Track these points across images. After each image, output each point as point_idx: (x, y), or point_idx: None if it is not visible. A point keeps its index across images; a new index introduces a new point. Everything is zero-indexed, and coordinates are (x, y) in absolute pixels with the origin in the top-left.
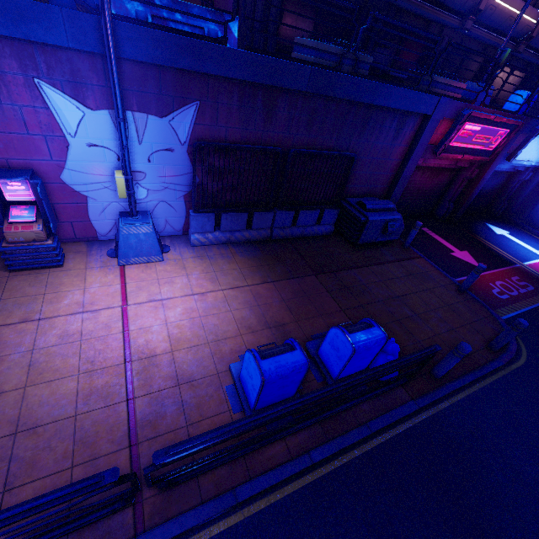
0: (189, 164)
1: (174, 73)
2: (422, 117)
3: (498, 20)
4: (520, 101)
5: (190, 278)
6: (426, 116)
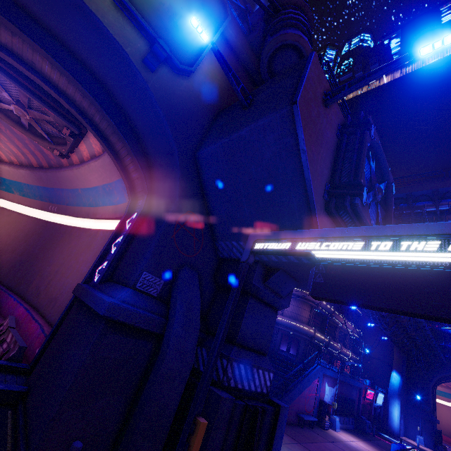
0: (334, 400)
1: (335, 379)
2: (359, 388)
3: (344, 353)
4: (367, 382)
5: (351, 437)
6: (360, 388)
